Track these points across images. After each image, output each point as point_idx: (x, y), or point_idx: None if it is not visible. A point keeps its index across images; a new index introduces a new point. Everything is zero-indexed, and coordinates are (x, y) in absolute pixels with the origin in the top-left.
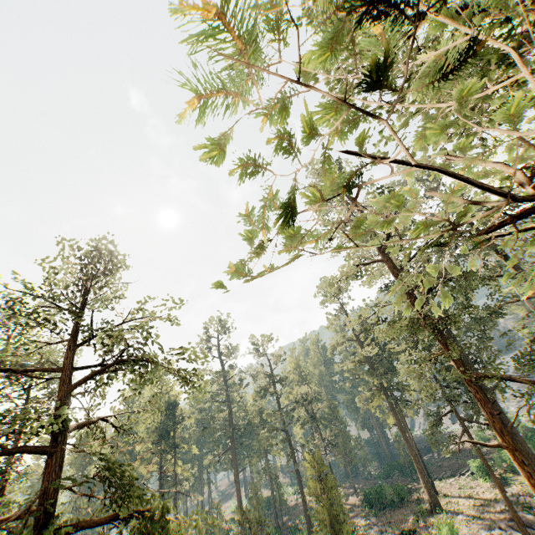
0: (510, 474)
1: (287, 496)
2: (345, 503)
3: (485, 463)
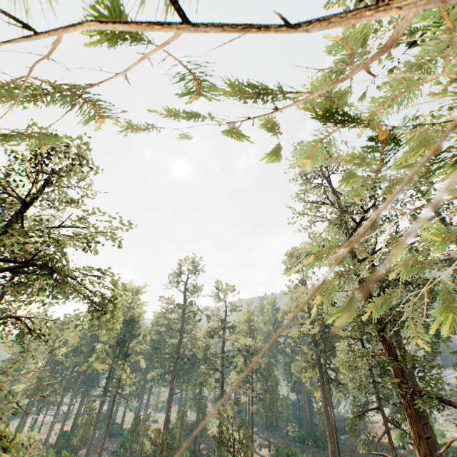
0: None
1: (211, 427)
2: (257, 452)
3: None
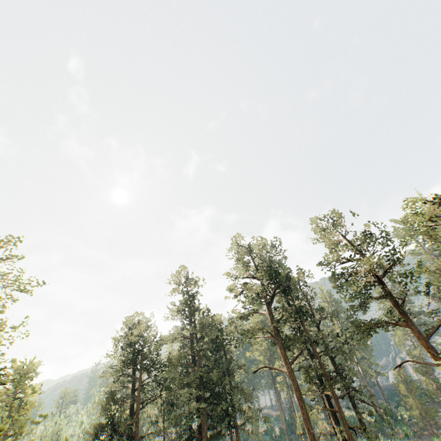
0: None
1: None
2: None
3: None
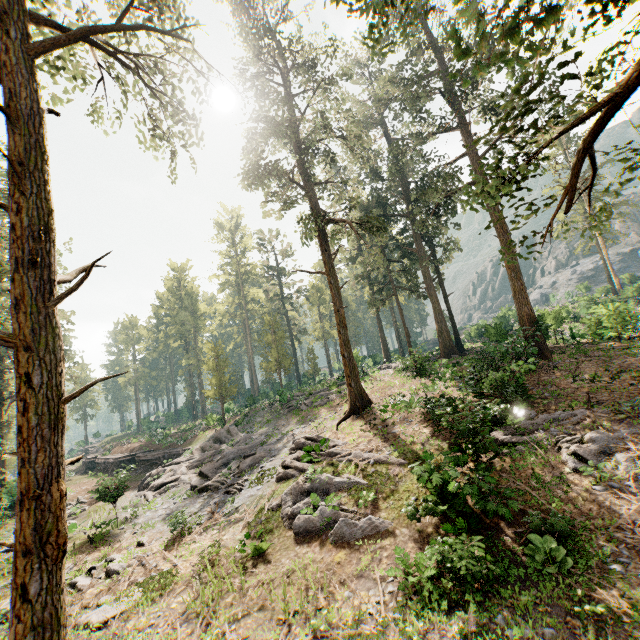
0: (468, 343)
1: None
2: None
3: (402, 318)
